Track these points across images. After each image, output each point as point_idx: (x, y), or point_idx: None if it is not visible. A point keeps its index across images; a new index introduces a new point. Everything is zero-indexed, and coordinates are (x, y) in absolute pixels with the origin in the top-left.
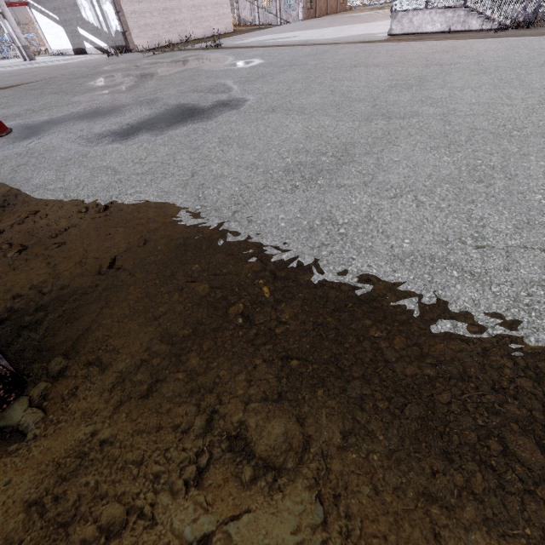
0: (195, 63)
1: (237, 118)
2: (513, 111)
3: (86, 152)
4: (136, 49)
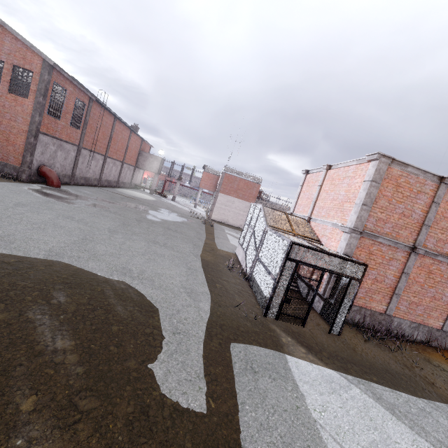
0: (162, 215)
1: (42, 198)
2: (5, 212)
3: (23, 187)
4: (211, 218)
